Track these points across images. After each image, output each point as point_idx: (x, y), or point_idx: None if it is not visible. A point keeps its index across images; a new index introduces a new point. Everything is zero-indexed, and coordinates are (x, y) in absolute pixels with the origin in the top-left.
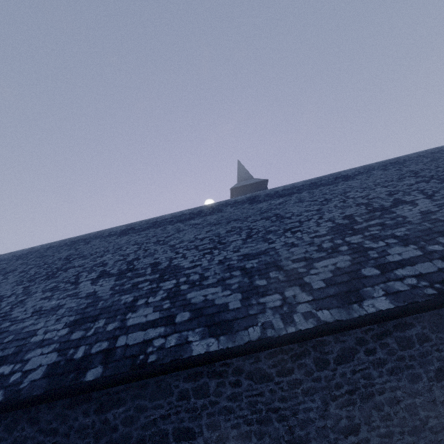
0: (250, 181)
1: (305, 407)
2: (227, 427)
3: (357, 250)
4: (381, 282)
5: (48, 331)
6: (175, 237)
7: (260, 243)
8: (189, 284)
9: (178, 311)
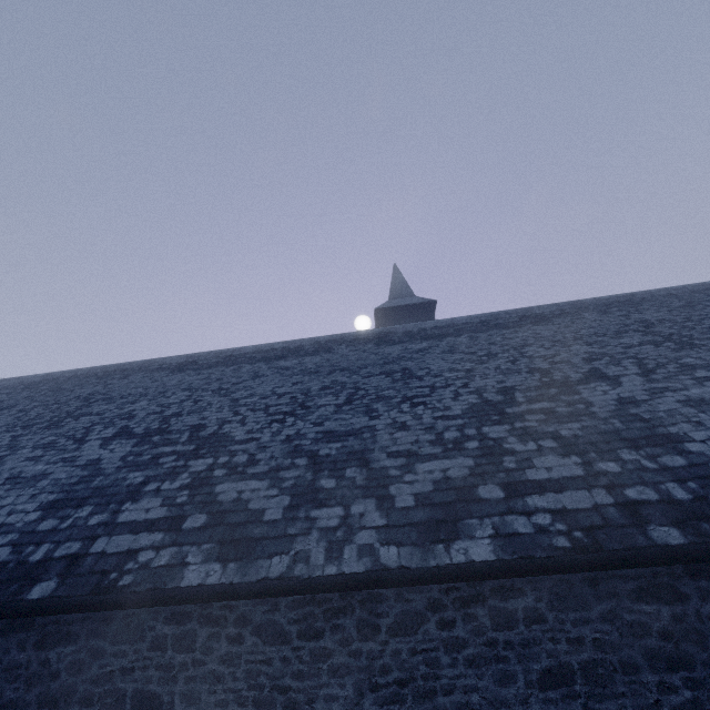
0: (408, 300)
1: (328, 694)
2: (210, 703)
3: (490, 452)
4: (497, 512)
5: (14, 511)
6: (246, 386)
7: (358, 416)
8: (228, 468)
9: (193, 510)
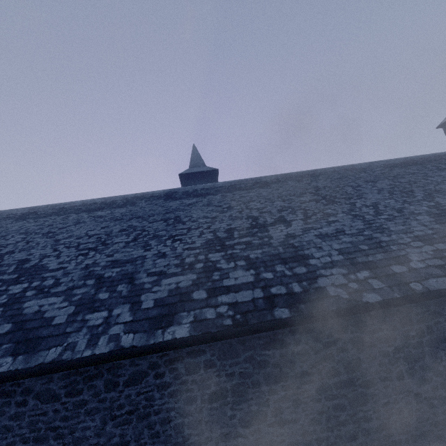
0: (201, 168)
1: (84, 426)
2: (2, 445)
3: (207, 270)
4: (199, 307)
5: None
6: (68, 230)
7: (137, 249)
8: (37, 290)
9: (3, 321)
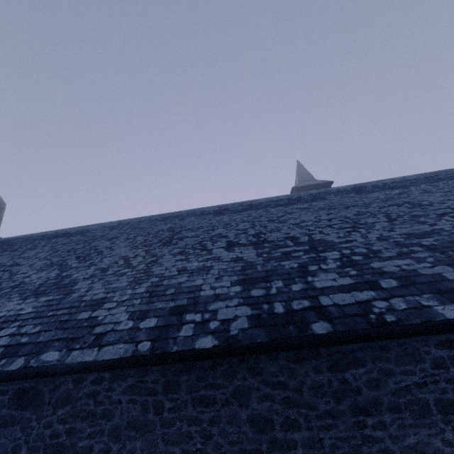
0: (313, 182)
1: None
2: None
3: None
4: None
5: (214, 287)
6: (290, 217)
7: (416, 225)
8: (360, 255)
9: (375, 277)
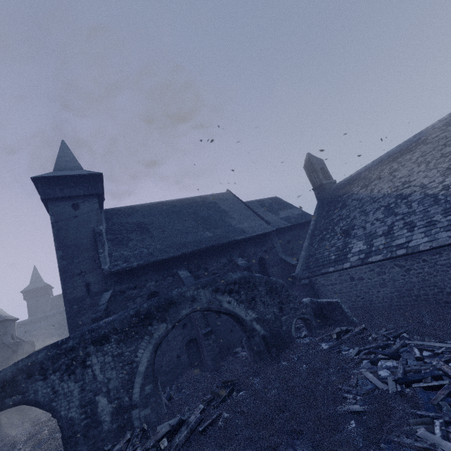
0: (38, 285)
1: None
2: None
3: None
4: None
5: None
6: None
7: None
8: None
9: None
